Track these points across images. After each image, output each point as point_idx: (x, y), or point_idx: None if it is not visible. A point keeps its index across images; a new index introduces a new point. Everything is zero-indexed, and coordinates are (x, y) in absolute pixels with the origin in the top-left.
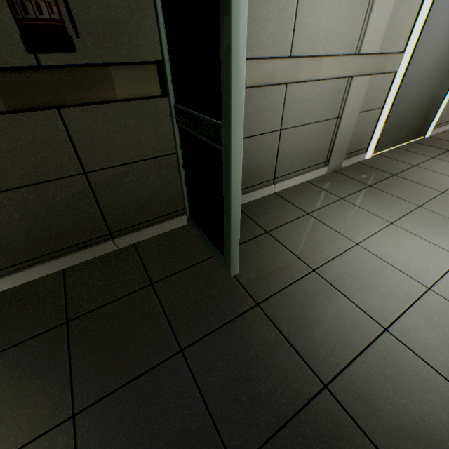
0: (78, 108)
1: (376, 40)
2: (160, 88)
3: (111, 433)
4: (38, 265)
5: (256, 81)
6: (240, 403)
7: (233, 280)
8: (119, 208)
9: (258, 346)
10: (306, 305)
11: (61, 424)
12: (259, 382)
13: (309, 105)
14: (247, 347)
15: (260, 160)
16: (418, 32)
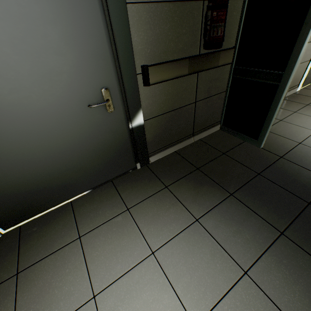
0: (203, 71)
1: None
2: (232, 59)
3: (251, 197)
4: (168, 148)
5: None
6: (297, 187)
7: (262, 149)
8: (199, 120)
9: (292, 170)
10: (304, 156)
11: (228, 197)
12: (300, 181)
13: None
14: (287, 171)
15: None
16: None
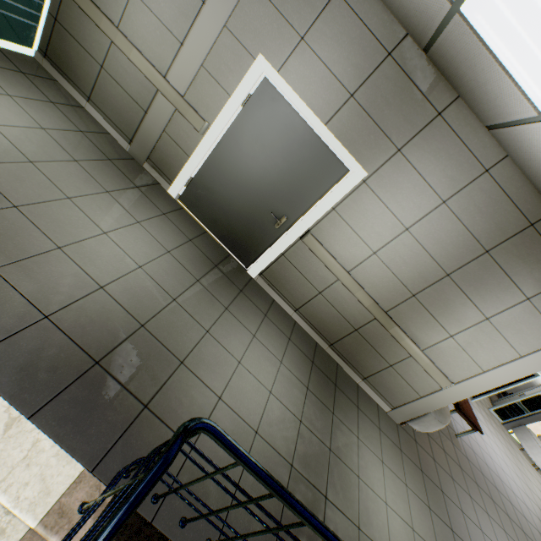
0: None
1: (181, 84)
2: None
3: None
4: None
5: (90, 15)
6: None
7: None
8: None
9: None
10: None
11: None
12: None
13: (125, 74)
14: None
15: (85, 71)
16: (225, 123)
